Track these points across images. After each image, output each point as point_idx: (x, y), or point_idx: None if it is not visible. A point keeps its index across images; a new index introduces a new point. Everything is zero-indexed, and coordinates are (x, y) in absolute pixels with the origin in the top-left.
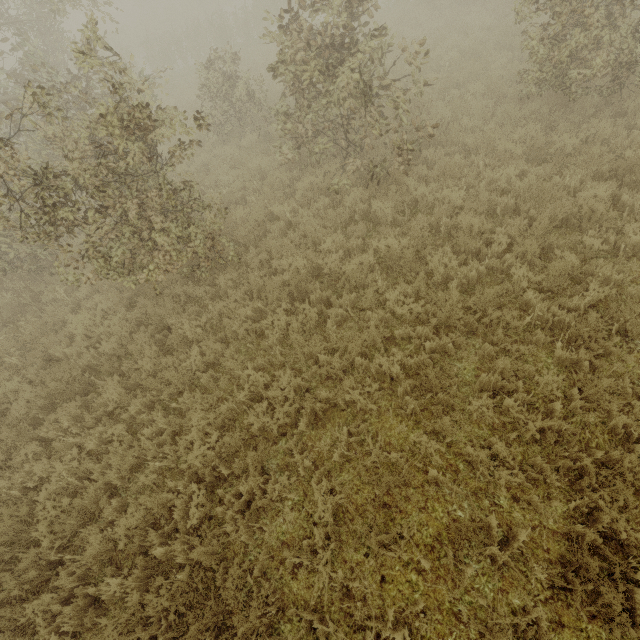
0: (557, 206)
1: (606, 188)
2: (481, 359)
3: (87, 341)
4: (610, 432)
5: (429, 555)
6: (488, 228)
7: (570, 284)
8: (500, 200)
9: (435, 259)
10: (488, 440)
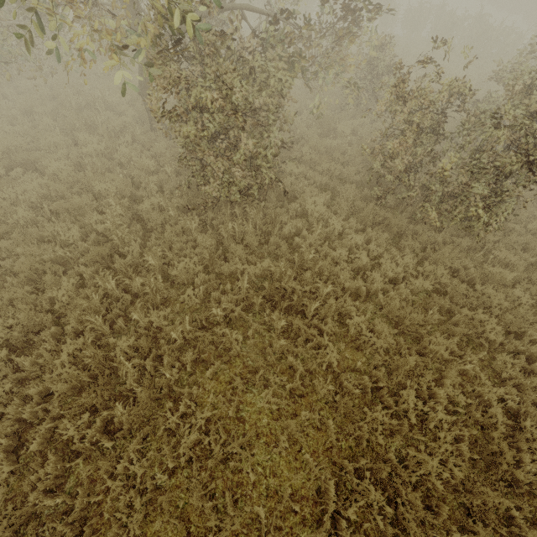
0: None
1: None
2: None
3: (388, 277)
4: None
5: None
6: None
7: None
8: None
9: None
10: None
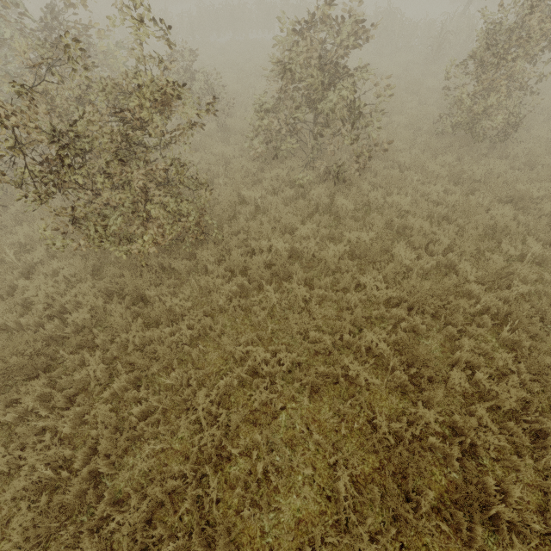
0: (478, 219)
1: (507, 209)
2: (443, 338)
3: (48, 310)
4: (548, 398)
5: (437, 517)
6: (435, 231)
7: (495, 279)
8: (435, 209)
9: (401, 252)
10: (467, 408)
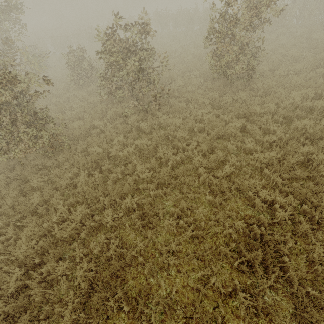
0: (219, 129)
1: (241, 122)
2: (177, 200)
3: None
4: (225, 237)
5: (133, 303)
6: (187, 137)
7: (221, 165)
8: (197, 124)
9: (161, 151)
10: (170, 241)
